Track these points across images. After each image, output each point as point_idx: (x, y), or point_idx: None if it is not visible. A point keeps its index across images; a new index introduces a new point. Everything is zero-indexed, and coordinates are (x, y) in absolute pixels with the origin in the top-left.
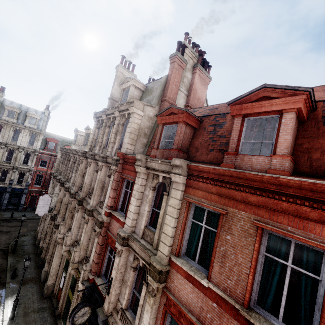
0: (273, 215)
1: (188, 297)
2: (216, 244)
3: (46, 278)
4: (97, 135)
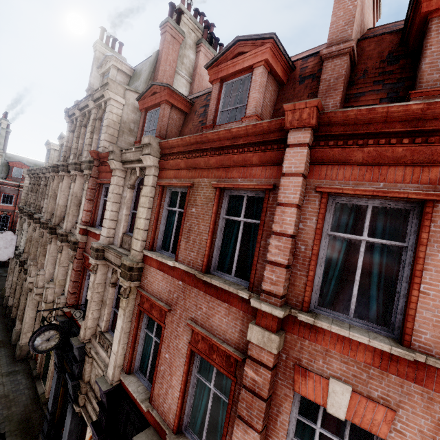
0: (228, 172)
1: (159, 286)
2: (183, 221)
3: (19, 339)
4: (72, 142)
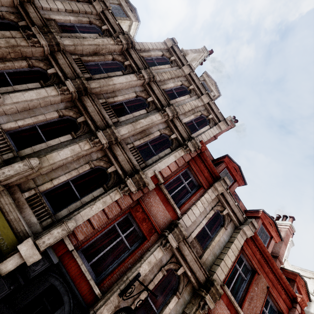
0: (273, 288)
1: None
2: (250, 289)
3: None
4: (155, 56)
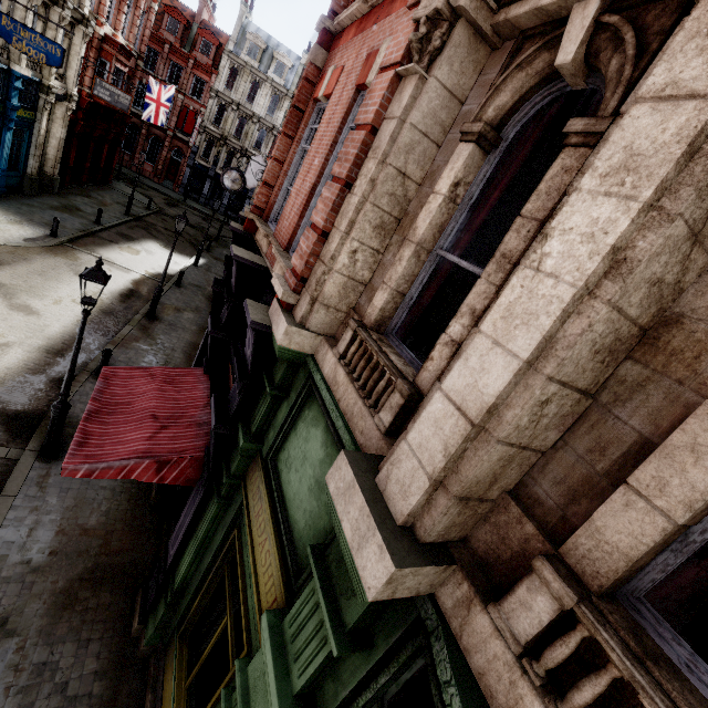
0: None
1: None
2: None
3: None
4: None
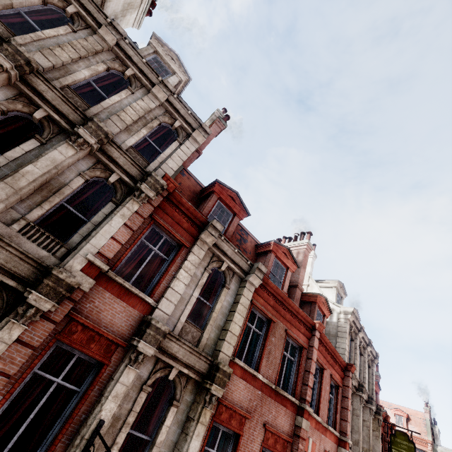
0: (292, 327)
1: (241, 395)
2: (267, 344)
3: None
4: (24, 5)
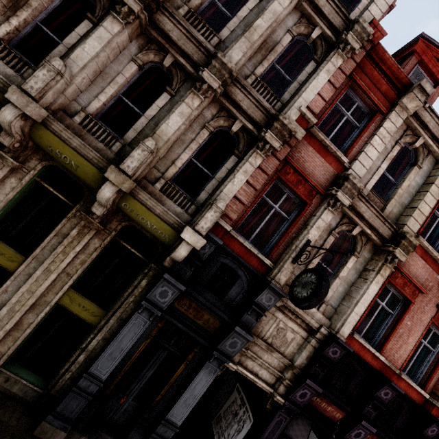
0: None
1: (418, 271)
2: None
3: None
4: None
